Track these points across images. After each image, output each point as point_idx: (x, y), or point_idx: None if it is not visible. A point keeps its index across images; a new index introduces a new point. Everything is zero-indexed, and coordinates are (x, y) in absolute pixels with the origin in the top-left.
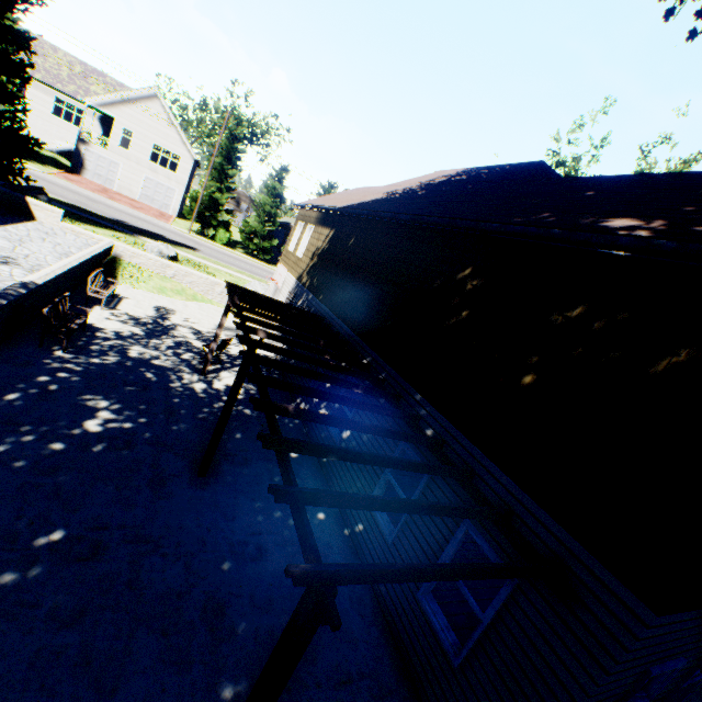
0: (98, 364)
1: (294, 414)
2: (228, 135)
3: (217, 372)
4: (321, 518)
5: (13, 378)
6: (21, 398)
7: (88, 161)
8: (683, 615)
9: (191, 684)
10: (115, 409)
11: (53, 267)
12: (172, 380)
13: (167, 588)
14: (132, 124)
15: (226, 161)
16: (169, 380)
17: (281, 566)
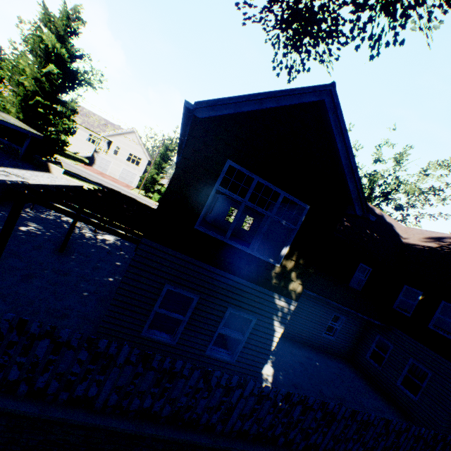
0: (43, 217)
1: (73, 197)
2: (165, 148)
3: (104, 234)
4: (111, 279)
5: (2, 210)
6: (0, 215)
7: (97, 160)
8: (167, 250)
9: (1, 283)
10: (39, 228)
11: (42, 181)
12: (76, 229)
13: (14, 266)
14: (120, 144)
15: (162, 160)
16: (74, 229)
17: (72, 280)
